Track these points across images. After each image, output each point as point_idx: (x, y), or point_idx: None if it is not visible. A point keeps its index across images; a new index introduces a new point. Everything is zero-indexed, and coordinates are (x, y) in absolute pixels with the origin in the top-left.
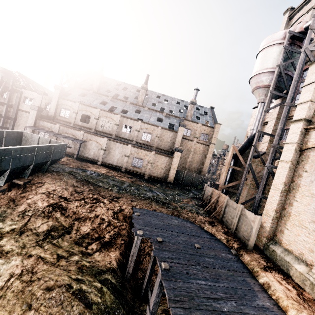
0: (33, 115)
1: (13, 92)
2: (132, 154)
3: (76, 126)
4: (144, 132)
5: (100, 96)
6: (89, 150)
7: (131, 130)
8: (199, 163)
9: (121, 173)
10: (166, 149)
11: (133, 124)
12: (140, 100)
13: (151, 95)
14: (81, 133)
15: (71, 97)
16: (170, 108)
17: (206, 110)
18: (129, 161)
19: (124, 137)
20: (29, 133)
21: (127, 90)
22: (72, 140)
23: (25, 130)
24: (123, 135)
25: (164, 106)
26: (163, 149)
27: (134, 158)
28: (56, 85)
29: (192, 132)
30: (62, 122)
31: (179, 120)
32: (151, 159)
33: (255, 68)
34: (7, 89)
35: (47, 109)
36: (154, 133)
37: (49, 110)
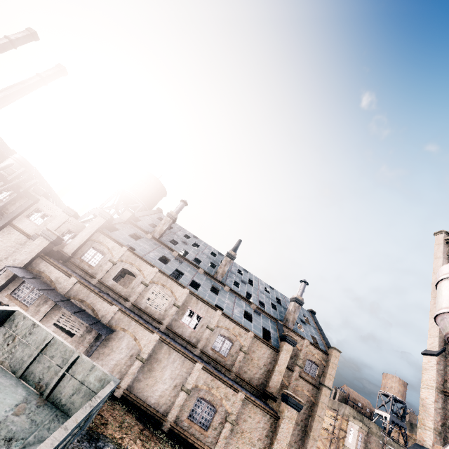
0: (37, 246)
1: (23, 195)
2: (197, 387)
3: (101, 286)
4: (220, 334)
5: (160, 246)
6: (109, 353)
7: (199, 324)
8: (299, 425)
9: (170, 448)
10: (253, 384)
11: (205, 313)
12: (220, 272)
13: (230, 266)
14: (112, 308)
15: (116, 234)
16: (259, 296)
17: (306, 315)
18: (186, 404)
19: (182, 334)
20: (30, 318)
21: (198, 248)
22: (90, 323)
23: (2, 272)
24: (182, 329)
25: (250, 290)
26: (249, 381)
27: (197, 398)
28: (105, 211)
29: (292, 351)
30: (79, 271)
31: (278, 326)
32: (235, 412)
33: (448, 299)
34: (17, 189)
35: (64, 239)
36: (238, 342)
37: (68, 243)
